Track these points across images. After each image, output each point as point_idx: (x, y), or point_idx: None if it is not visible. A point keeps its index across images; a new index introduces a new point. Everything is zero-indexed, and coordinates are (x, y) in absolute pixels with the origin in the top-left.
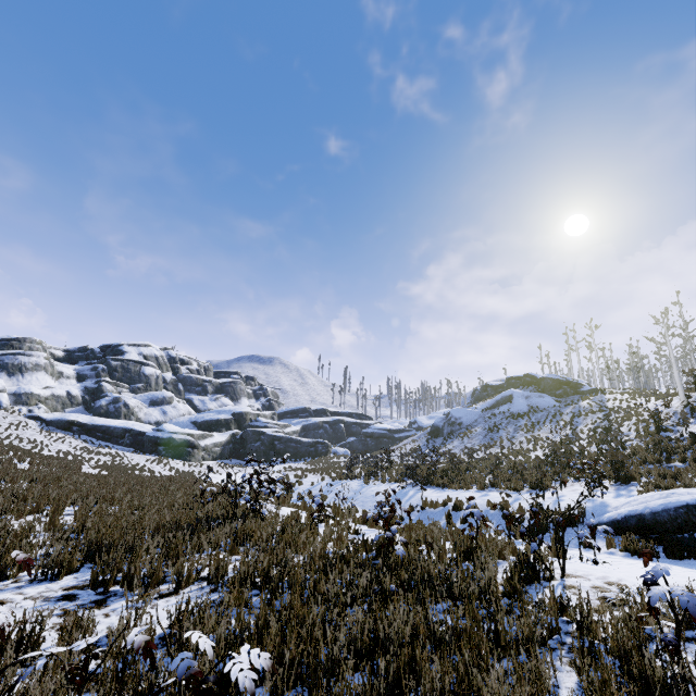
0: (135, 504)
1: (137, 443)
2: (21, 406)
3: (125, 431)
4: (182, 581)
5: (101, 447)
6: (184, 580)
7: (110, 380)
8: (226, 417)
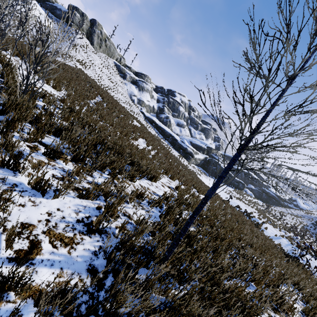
0: None
1: (173, 143)
2: (139, 105)
3: (170, 135)
4: None
5: (162, 138)
6: None
7: (167, 107)
8: (205, 147)
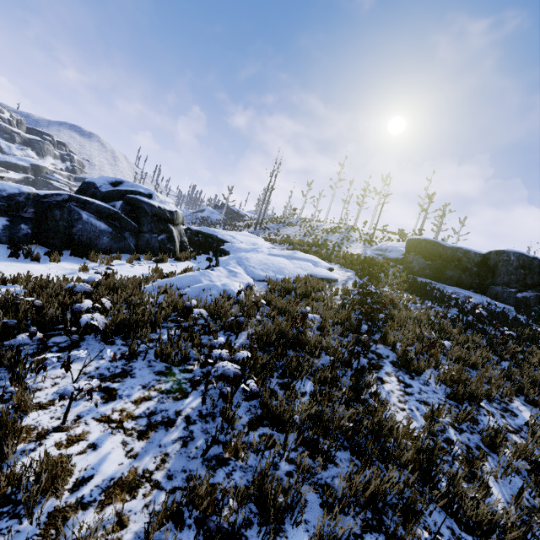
0: None
1: None
2: None
3: None
4: None
5: None
6: None
7: None
8: (25, 164)
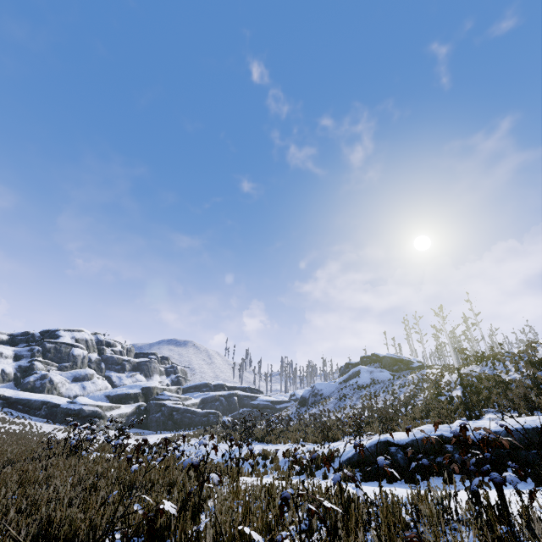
0: None
1: (51, 414)
2: None
3: (43, 403)
4: None
5: (18, 418)
6: None
7: (42, 359)
8: (136, 391)
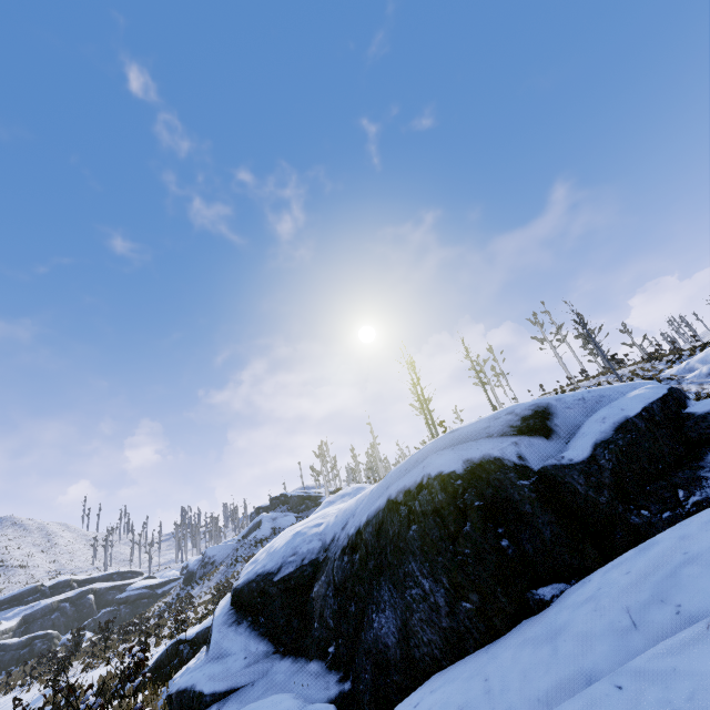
0: None
1: None
2: None
3: None
4: None
5: None
6: None
7: None
8: None
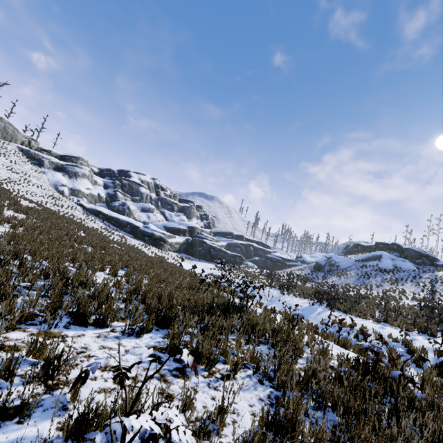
0: (162, 279)
1: (133, 232)
2: (74, 196)
3: (128, 223)
4: (236, 367)
5: (114, 230)
6: (238, 367)
7: (121, 191)
8: (184, 227)
